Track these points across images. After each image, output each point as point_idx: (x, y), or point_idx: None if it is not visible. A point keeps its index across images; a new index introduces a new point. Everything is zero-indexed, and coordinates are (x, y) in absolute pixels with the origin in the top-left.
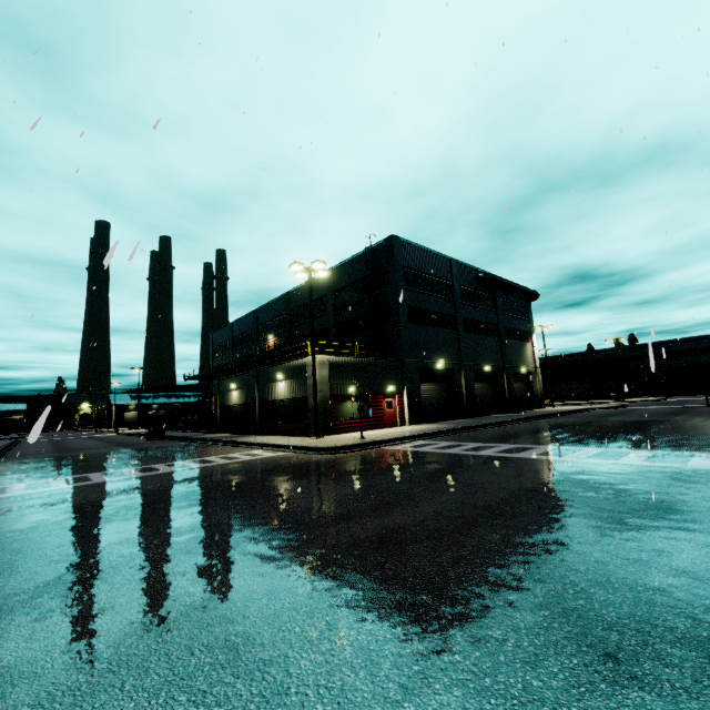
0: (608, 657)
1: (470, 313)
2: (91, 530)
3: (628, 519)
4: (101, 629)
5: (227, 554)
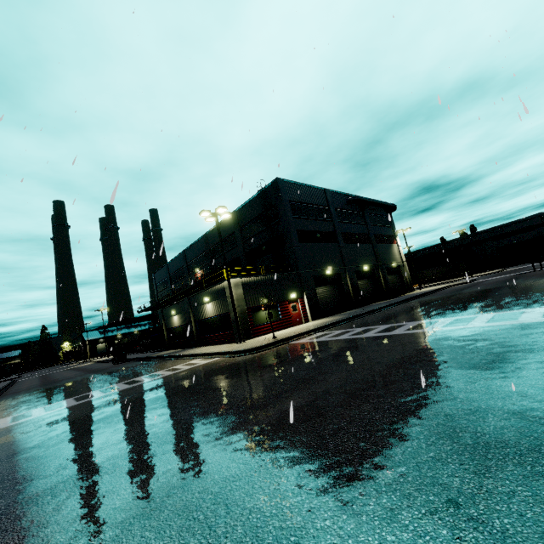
0: (450, 503)
1: (346, 228)
2: (54, 450)
3: (472, 374)
4: (41, 542)
5: (157, 454)
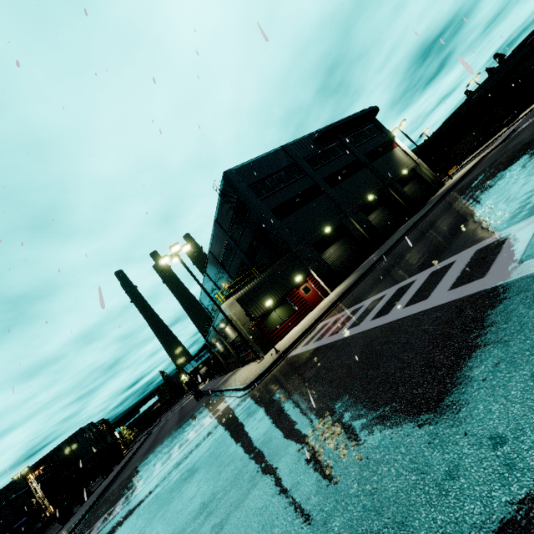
0: None
1: (327, 170)
2: None
3: None
4: None
5: None
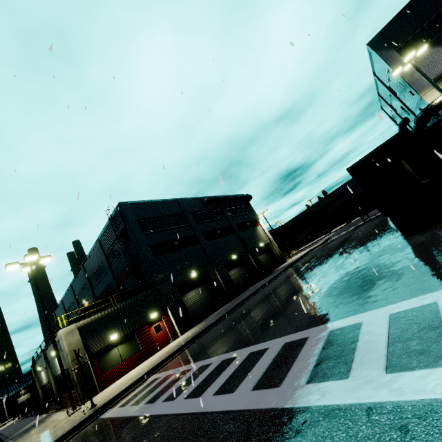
0: None
1: (207, 227)
2: None
3: None
4: None
5: None
